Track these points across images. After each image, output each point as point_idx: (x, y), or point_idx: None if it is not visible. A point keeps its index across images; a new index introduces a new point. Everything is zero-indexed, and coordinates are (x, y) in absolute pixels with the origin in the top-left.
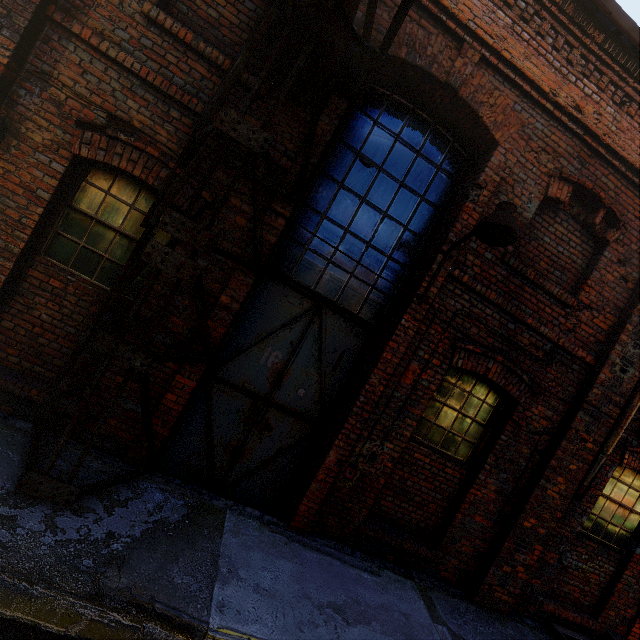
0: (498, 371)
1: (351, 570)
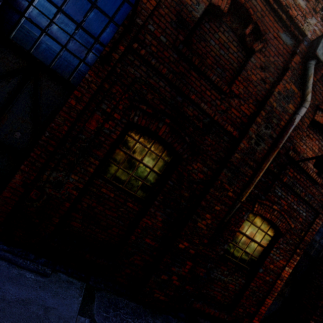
0: (167, 131)
1: (15, 270)
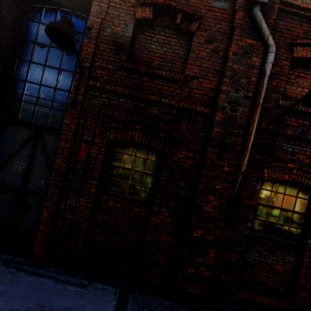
0: (141, 135)
1: (59, 285)
